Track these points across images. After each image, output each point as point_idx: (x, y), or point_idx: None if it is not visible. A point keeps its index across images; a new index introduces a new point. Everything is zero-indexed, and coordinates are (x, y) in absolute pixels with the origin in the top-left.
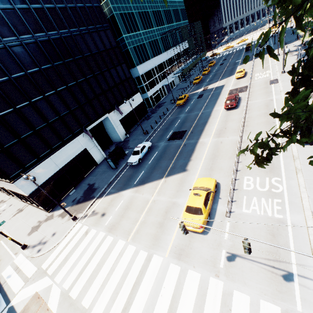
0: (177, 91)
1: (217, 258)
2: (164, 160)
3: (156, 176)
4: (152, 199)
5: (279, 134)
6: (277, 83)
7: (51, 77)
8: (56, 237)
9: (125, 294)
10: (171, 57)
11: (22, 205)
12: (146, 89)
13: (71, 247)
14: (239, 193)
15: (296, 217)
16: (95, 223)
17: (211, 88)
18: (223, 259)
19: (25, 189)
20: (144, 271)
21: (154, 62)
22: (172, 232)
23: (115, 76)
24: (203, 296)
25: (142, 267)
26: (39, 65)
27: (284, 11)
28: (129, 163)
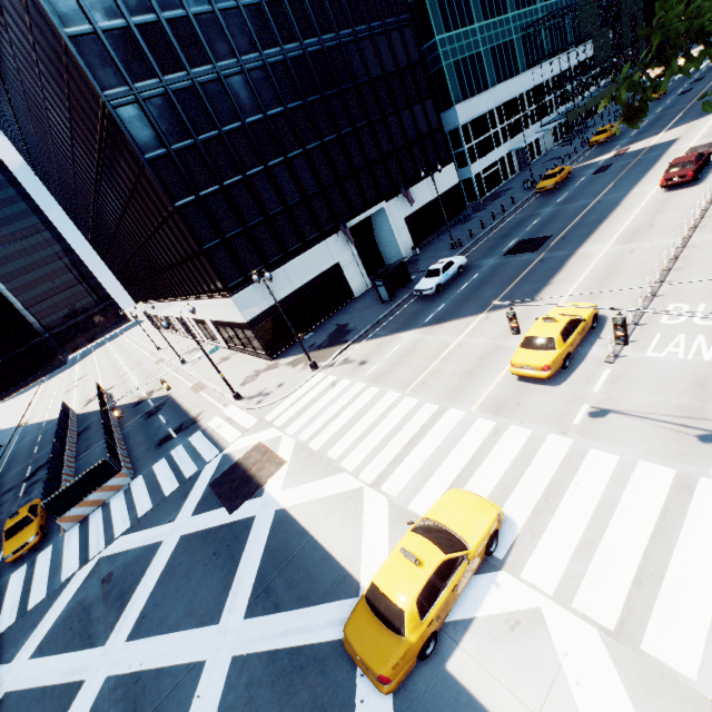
0: (545, 165)
1: (570, 414)
2: (490, 286)
3: (469, 310)
4: (457, 342)
5: None
6: None
7: (300, 124)
8: (284, 388)
9: (396, 448)
10: (543, 83)
11: (227, 353)
12: (469, 157)
13: (308, 399)
14: (646, 330)
15: None
16: (349, 373)
17: (636, 150)
18: (582, 415)
19: (244, 311)
20: (430, 426)
21: (496, 96)
22: (488, 382)
23: (408, 125)
24: (531, 453)
25: (426, 422)
26: (284, 103)
27: None
28: (416, 292)
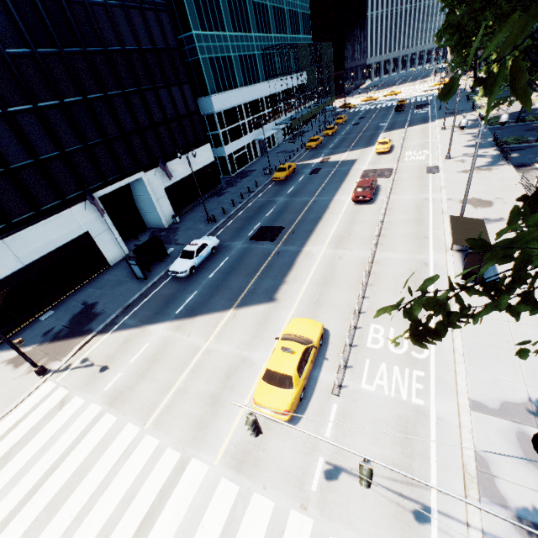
0: (278, 155)
1: (309, 473)
2: (238, 275)
3: (219, 303)
4: (206, 348)
5: (433, 258)
6: (437, 173)
7: (27, 75)
8: None
9: None
10: (276, 93)
11: None
12: (223, 140)
13: (22, 432)
14: (359, 354)
15: (444, 405)
16: (84, 385)
17: (334, 161)
18: (319, 476)
19: None
20: (168, 492)
21: (244, 95)
22: (233, 415)
23: (166, 103)
24: None
25: (165, 484)
26: (0, 45)
27: (464, 60)
28: (171, 272)
